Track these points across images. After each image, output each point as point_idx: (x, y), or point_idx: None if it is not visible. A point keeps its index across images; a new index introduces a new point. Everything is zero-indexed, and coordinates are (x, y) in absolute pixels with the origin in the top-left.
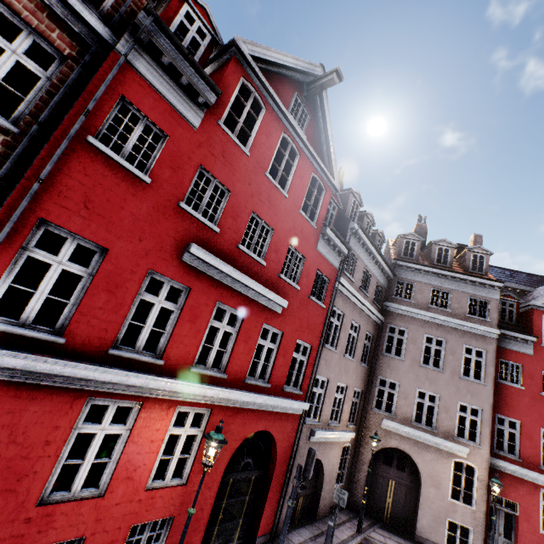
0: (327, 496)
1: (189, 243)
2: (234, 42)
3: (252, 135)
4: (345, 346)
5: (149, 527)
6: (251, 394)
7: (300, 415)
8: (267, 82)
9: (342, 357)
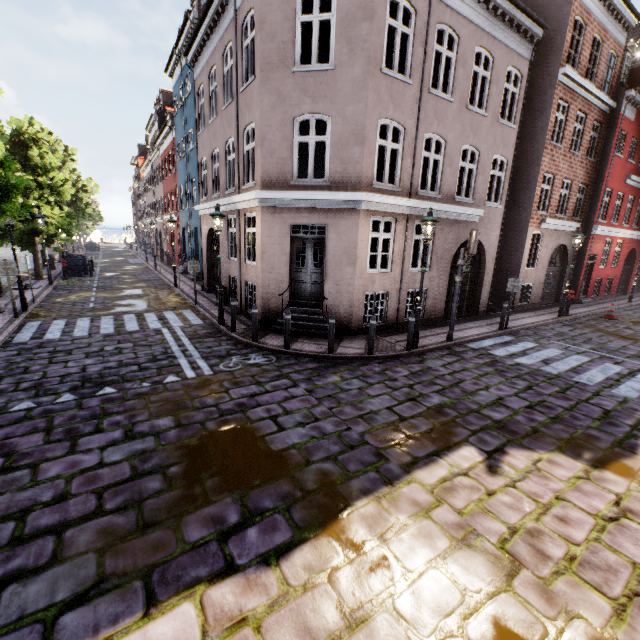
0: None
1: (626, 175)
2: None
3: None
4: None
5: (607, 280)
6: (635, 232)
7: None
8: None
9: None
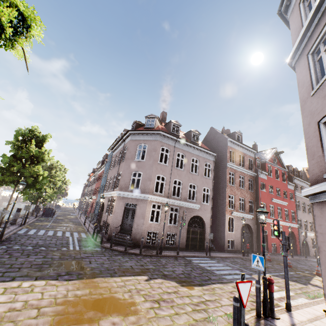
0: (311, 251)
1: (271, 198)
2: (265, 161)
3: (271, 173)
4: (302, 209)
5: (281, 245)
6: (287, 223)
7: (297, 228)
8: (271, 162)
9: (302, 212)
